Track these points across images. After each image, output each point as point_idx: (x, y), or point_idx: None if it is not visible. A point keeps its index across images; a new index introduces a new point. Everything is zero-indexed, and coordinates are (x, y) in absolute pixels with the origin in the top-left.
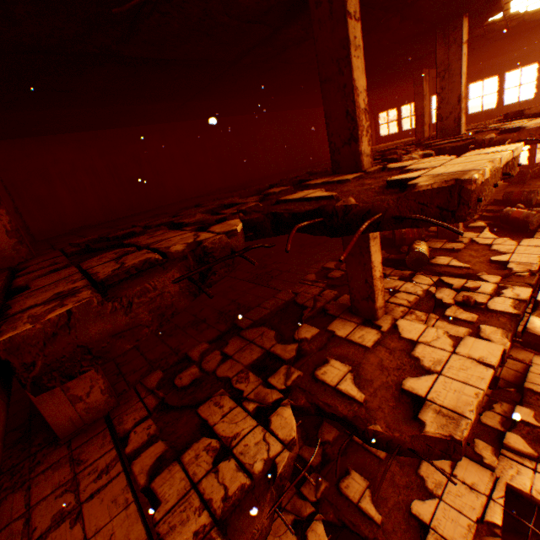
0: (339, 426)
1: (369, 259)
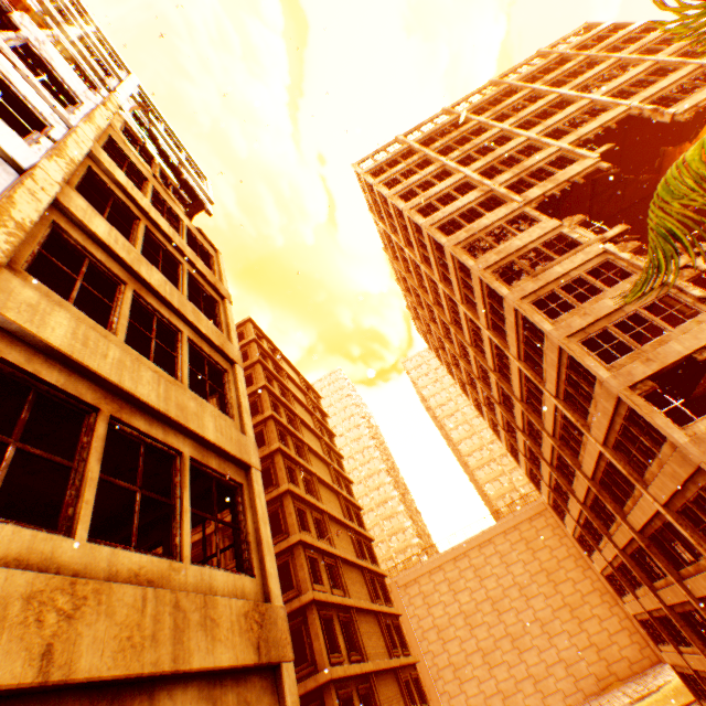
0: None
1: None
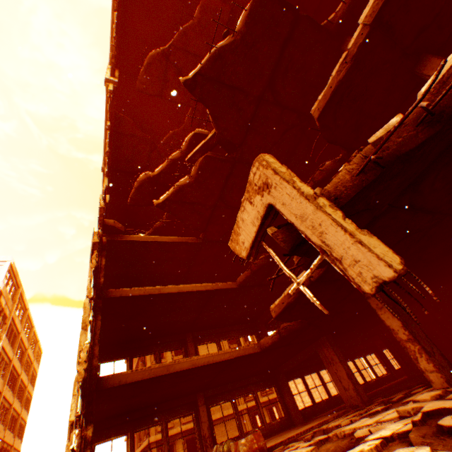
0: None
1: None
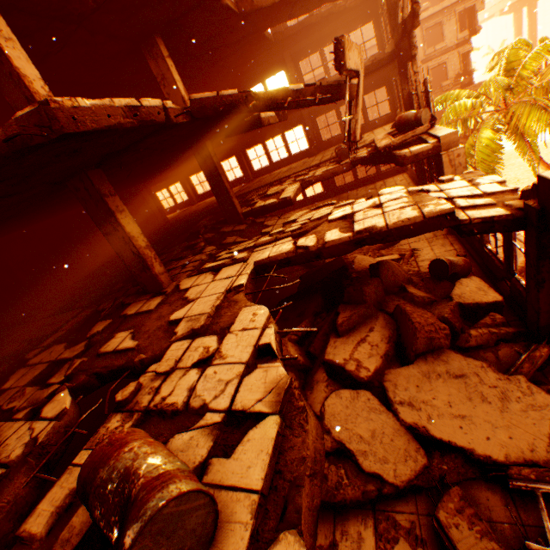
0: (117, 318)
1: (11, 63)
